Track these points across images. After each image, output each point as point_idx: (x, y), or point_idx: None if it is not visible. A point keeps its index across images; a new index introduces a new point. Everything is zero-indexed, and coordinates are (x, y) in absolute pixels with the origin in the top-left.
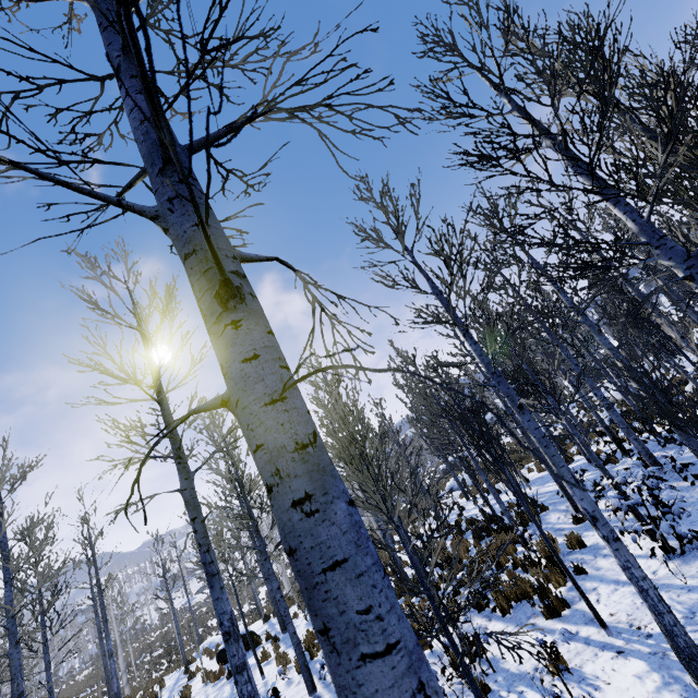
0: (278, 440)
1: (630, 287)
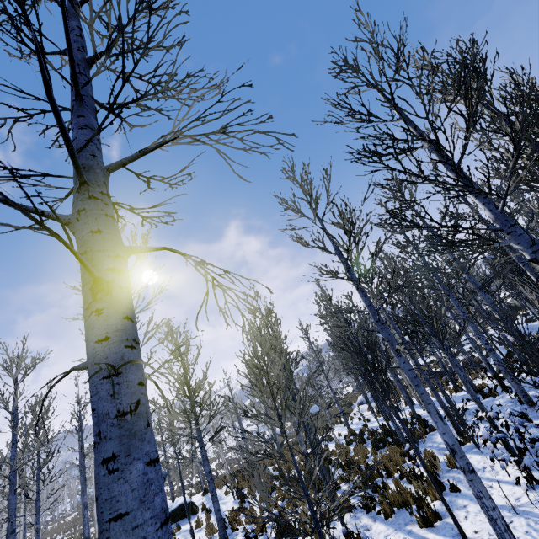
0: (105, 407)
1: (511, 252)
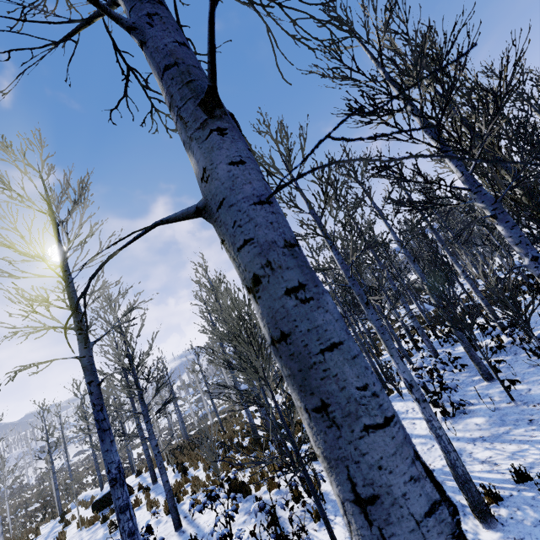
0: (268, 235)
1: (434, 234)
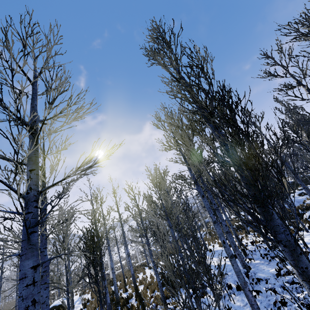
0: None
1: None
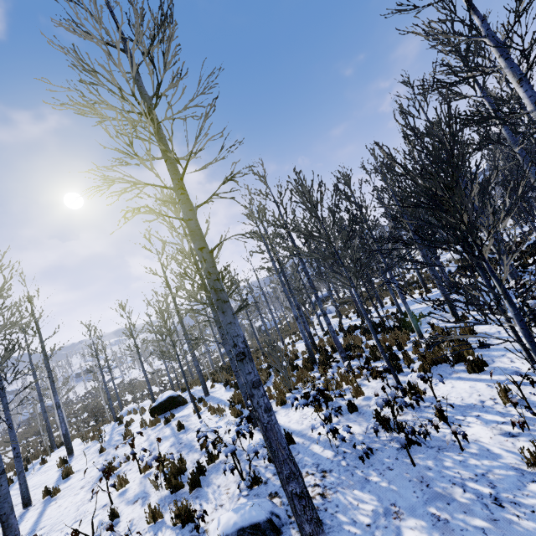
0: None
1: None
